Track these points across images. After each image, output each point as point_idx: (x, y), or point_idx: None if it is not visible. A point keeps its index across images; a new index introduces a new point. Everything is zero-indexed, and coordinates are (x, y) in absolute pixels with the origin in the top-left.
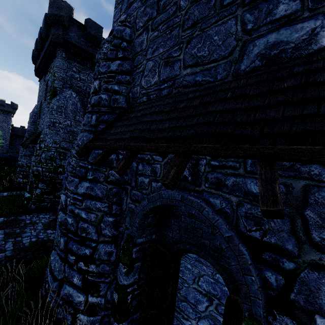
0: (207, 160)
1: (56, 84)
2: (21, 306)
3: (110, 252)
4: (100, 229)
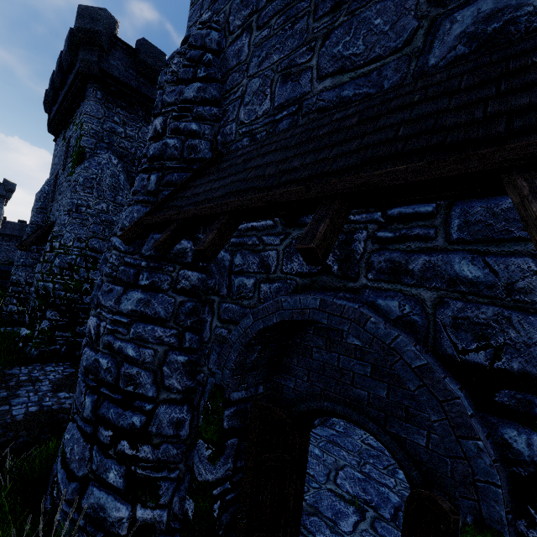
0: (369, 231)
1: (84, 141)
2: (1, 534)
3: (180, 421)
4: (162, 378)
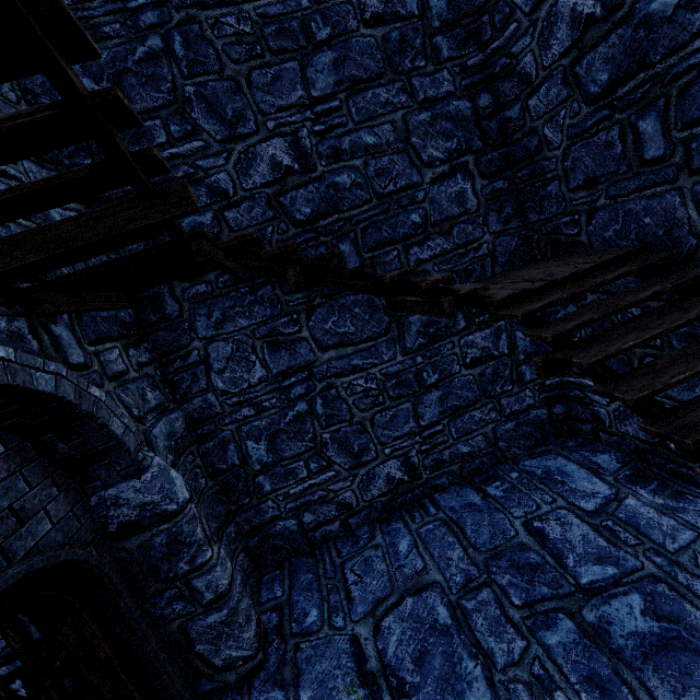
0: None
1: None
2: None
3: None
4: None
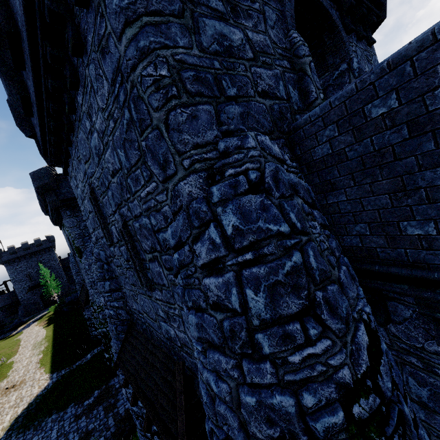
0: None
1: (76, 244)
2: None
3: None
4: None
